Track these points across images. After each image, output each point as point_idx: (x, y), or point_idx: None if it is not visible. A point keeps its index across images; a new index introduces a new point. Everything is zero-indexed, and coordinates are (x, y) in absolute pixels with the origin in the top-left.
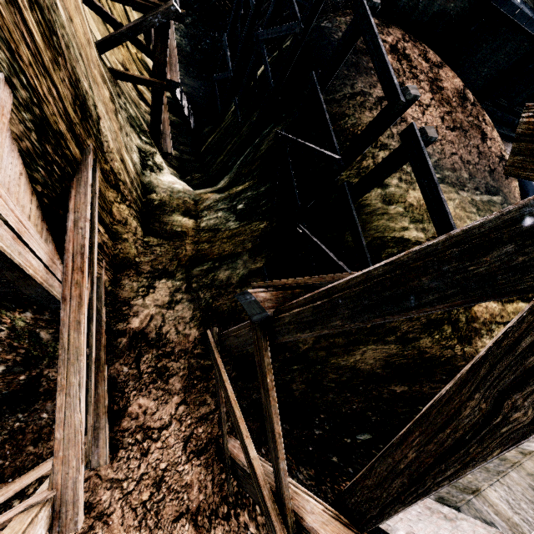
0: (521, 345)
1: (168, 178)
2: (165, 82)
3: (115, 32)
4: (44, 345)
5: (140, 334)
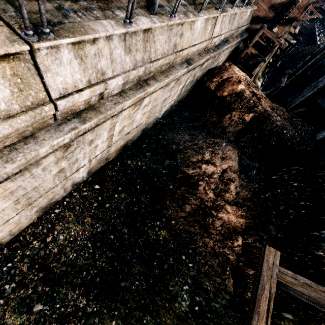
0: (324, 44)
1: (259, 84)
2: (275, 66)
3: (275, 54)
4: None
5: None
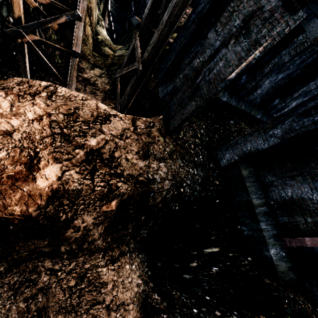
0: None
1: (105, 33)
2: None
3: None
4: (55, 56)
5: (87, 79)
